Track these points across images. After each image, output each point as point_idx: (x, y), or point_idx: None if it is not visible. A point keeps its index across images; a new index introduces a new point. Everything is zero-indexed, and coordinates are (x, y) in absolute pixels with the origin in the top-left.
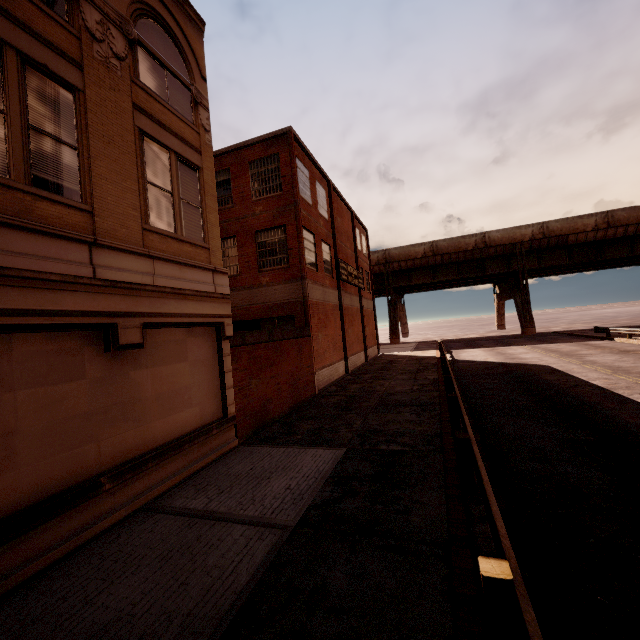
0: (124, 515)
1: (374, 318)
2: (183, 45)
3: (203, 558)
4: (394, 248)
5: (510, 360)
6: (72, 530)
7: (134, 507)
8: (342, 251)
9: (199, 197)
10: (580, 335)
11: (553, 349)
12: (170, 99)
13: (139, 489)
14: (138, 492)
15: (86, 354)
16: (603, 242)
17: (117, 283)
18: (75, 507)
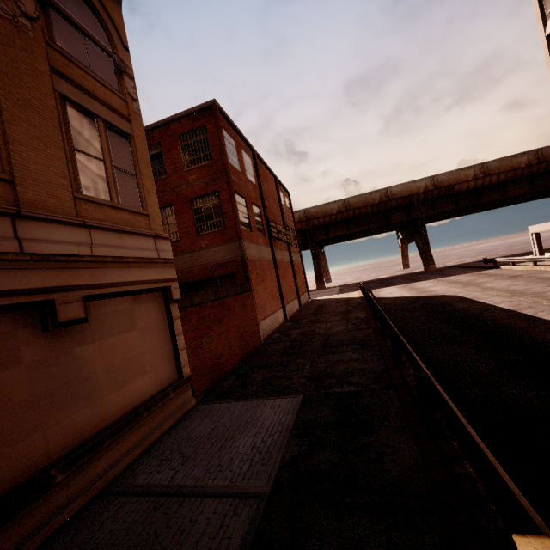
0: (82, 504)
1: (302, 269)
2: (101, 13)
3: (175, 549)
4: (313, 207)
5: (423, 293)
6: (21, 537)
7: (93, 492)
8: (270, 212)
9: (133, 164)
10: (472, 267)
11: (455, 280)
12: (92, 65)
13: (97, 471)
14: (96, 475)
15: (20, 337)
16: (481, 189)
17: (50, 256)
18: (22, 511)
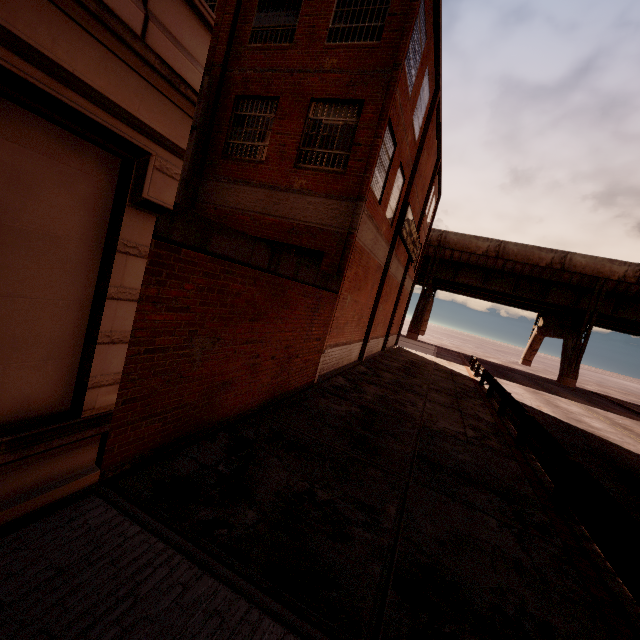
0: None
1: (406, 303)
2: None
3: None
4: (454, 233)
5: (577, 423)
6: None
7: None
8: (412, 199)
9: None
10: (634, 411)
11: (621, 424)
12: None
13: None
14: None
15: None
16: None
17: None
18: None
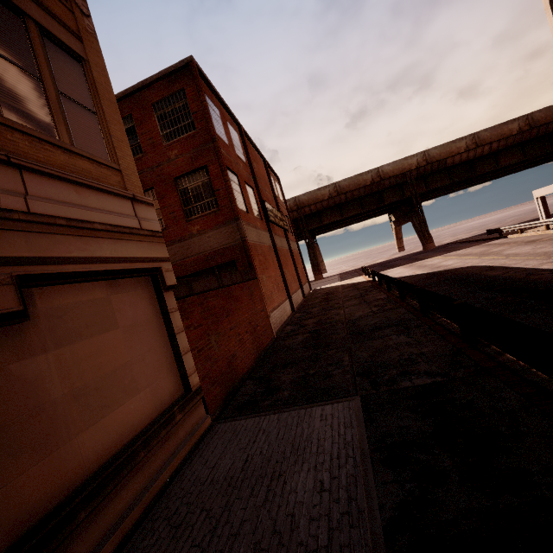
0: None
1: (300, 258)
2: None
3: None
4: (303, 194)
5: (437, 269)
6: None
7: None
8: (264, 195)
9: (90, 98)
10: (474, 240)
11: (465, 253)
12: None
13: None
14: None
15: None
16: (474, 161)
17: None
18: None
